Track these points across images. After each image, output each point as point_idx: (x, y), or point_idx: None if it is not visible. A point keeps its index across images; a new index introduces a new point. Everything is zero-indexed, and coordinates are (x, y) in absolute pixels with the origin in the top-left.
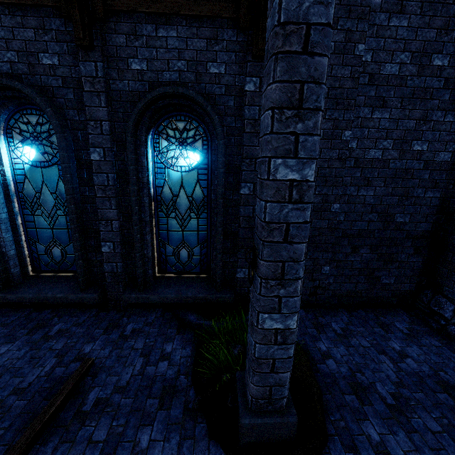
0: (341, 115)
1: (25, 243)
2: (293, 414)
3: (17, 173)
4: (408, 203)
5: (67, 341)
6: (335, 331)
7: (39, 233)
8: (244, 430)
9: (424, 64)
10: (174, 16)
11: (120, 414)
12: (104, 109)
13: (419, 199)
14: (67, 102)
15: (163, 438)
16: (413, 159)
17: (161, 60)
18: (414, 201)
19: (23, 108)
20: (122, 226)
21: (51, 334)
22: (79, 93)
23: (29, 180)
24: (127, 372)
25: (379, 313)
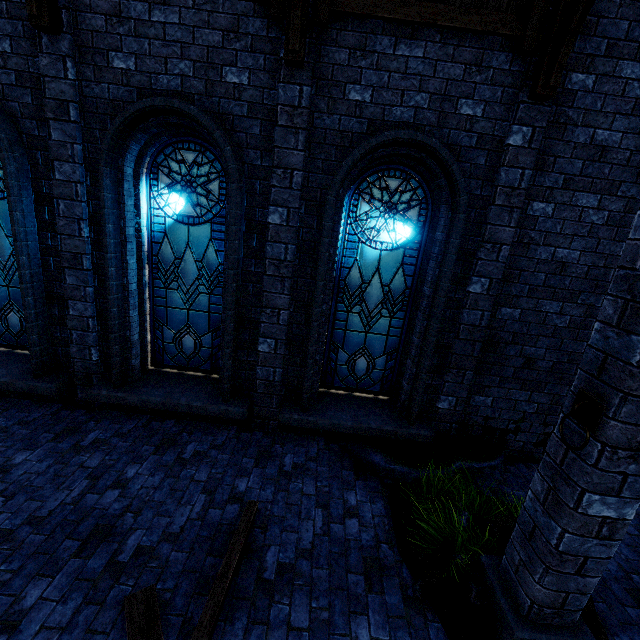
0: None
1: (148, 325)
2: (590, 634)
3: (154, 229)
4: None
5: (211, 471)
6: None
7: (169, 314)
8: None
9: None
10: (425, 27)
11: (317, 592)
12: (300, 154)
13: None
14: (249, 139)
15: (388, 637)
16: None
17: (392, 89)
18: None
19: (178, 140)
20: (291, 318)
21: (186, 457)
22: (269, 127)
23: (169, 241)
24: (307, 529)
25: None
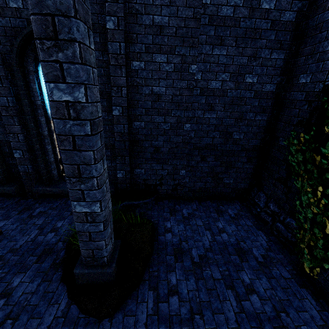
0: (188, 51)
1: None
2: (111, 267)
3: None
4: (242, 124)
5: None
6: (183, 215)
7: None
8: (76, 276)
9: (254, 7)
10: None
11: (7, 266)
12: None
13: (251, 121)
14: None
15: (30, 280)
16: (246, 89)
17: None
18: (247, 123)
19: None
20: (27, 138)
21: None
22: None
23: None
24: (23, 240)
25: (221, 203)
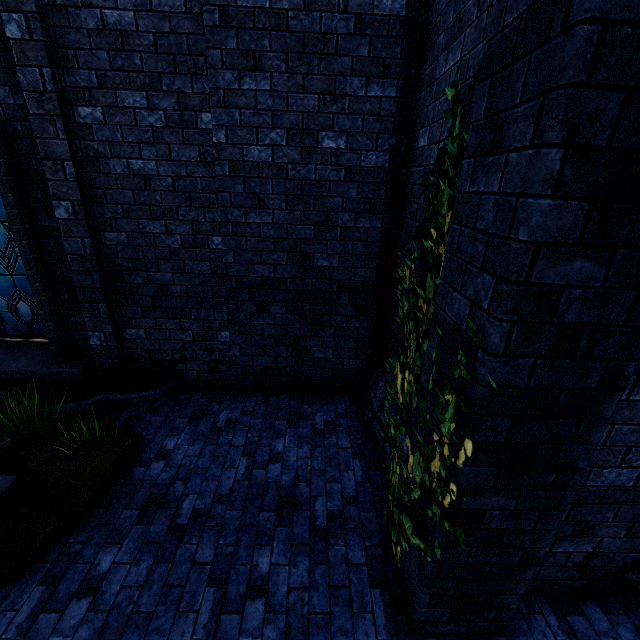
0: (188, 84)
1: None
2: None
3: None
4: (331, 237)
5: None
6: (215, 423)
7: None
8: None
9: None
10: None
11: None
12: None
13: (349, 230)
14: None
15: None
16: (326, 164)
17: None
18: (340, 234)
19: None
20: None
21: None
22: None
23: None
24: None
25: (311, 399)
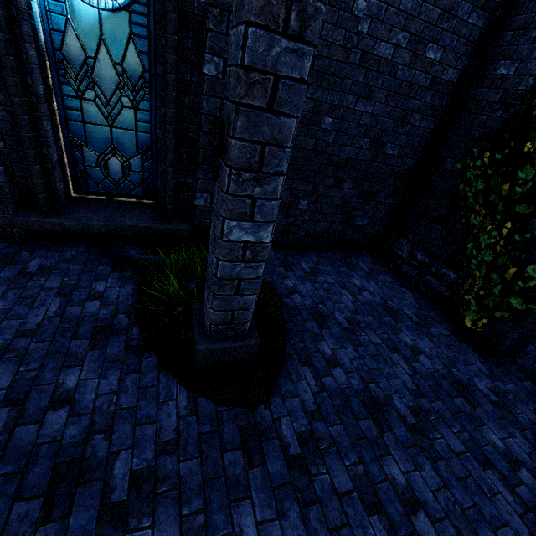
0: None
1: None
2: (256, 337)
3: None
4: (402, 132)
5: None
6: (304, 270)
7: None
8: (200, 356)
9: None
10: None
11: (30, 359)
12: None
13: (414, 128)
14: None
15: (98, 376)
16: (422, 71)
17: None
18: (408, 130)
19: None
20: None
21: None
22: None
23: None
24: (37, 315)
25: (347, 255)
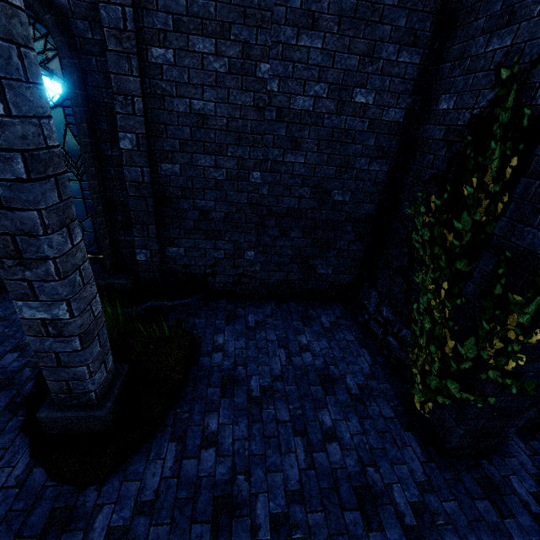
0: (253, 36)
1: None
2: (104, 407)
3: None
4: (348, 177)
5: None
6: (247, 324)
7: None
8: (43, 424)
9: None
10: None
11: None
12: None
13: (362, 172)
14: None
15: None
16: (355, 116)
17: None
18: (355, 175)
19: None
20: None
21: None
22: None
23: None
24: None
25: (313, 305)
